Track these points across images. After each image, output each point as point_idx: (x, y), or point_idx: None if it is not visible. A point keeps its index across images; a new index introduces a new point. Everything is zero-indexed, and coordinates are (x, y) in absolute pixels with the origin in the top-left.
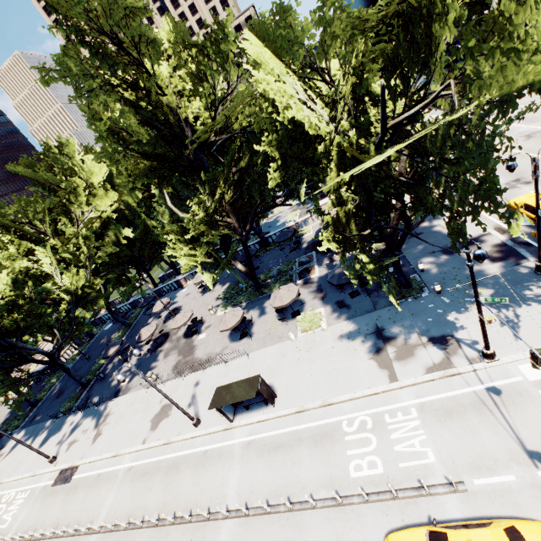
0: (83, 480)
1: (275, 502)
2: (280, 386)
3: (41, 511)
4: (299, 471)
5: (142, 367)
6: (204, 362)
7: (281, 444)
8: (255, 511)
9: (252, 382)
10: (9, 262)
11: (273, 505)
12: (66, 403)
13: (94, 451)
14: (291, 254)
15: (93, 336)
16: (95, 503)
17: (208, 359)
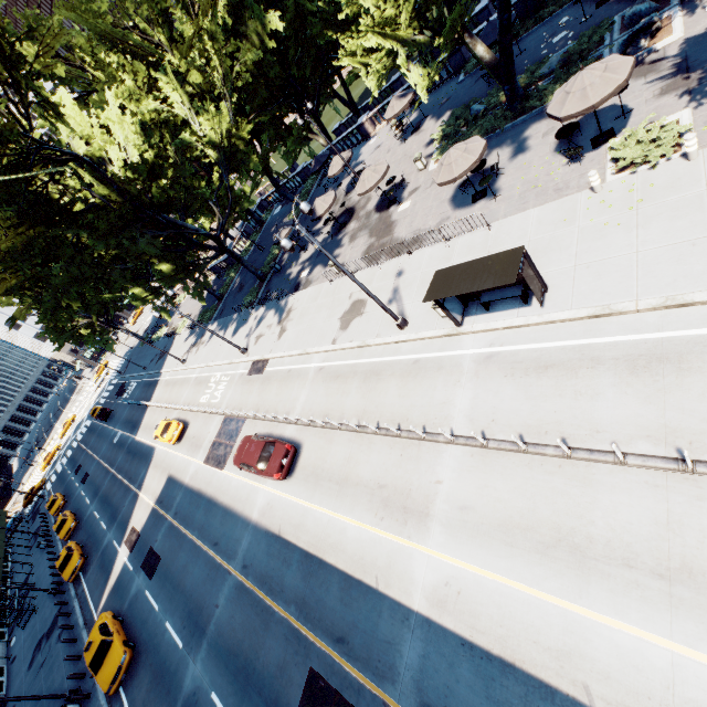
0: (274, 374)
1: (535, 441)
2: (555, 274)
3: (243, 395)
4: (590, 407)
5: (322, 256)
6: (410, 243)
7: (551, 363)
8: (499, 445)
9: (506, 259)
10: (133, 103)
11: (532, 444)
12: (247, 297)
13: (281, 347)
14: (599, 10)
15: (262, 223)
16: (288, 397)
17: (417, 235)
